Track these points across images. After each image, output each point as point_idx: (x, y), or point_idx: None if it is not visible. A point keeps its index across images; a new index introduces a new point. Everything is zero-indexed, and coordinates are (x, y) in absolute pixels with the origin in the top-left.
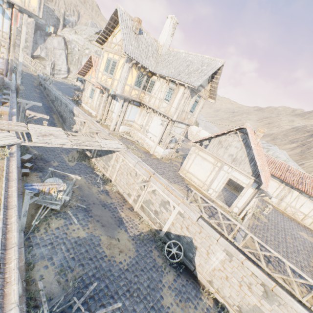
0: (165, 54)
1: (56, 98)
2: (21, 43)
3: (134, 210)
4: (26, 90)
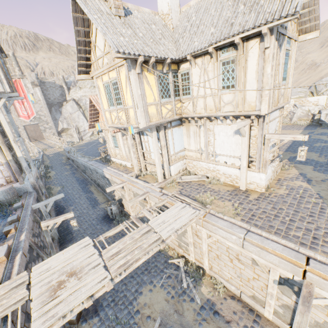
0: (180, 22)
1: (85, 167)
2: (9, 135)
3: None
4: (57, 174)
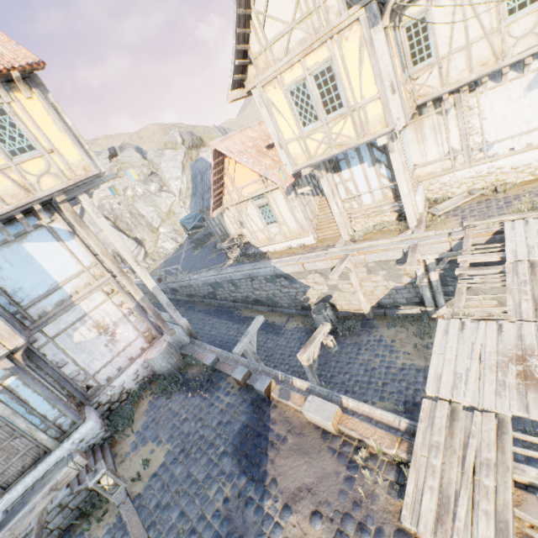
0: None
1: (215, 285)
2: (125, 255)
3: None
4: None
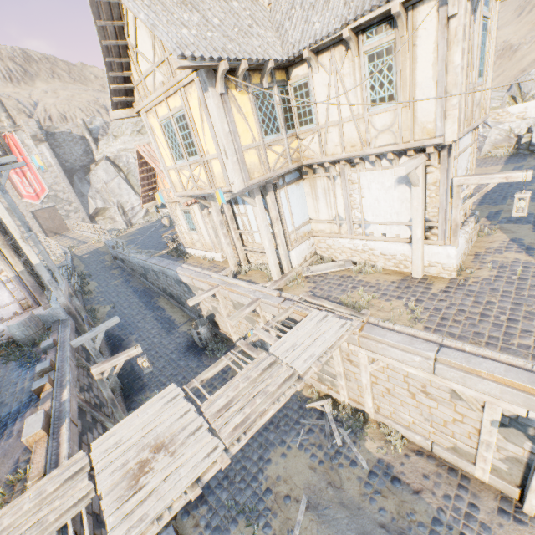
0: None
1: (145, 268)
2: (12, 231)
3: (526, 512)
4: (100, 285)
